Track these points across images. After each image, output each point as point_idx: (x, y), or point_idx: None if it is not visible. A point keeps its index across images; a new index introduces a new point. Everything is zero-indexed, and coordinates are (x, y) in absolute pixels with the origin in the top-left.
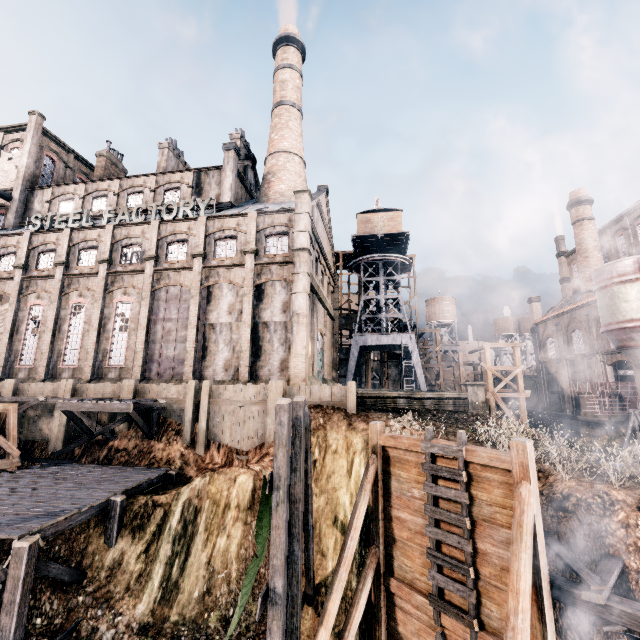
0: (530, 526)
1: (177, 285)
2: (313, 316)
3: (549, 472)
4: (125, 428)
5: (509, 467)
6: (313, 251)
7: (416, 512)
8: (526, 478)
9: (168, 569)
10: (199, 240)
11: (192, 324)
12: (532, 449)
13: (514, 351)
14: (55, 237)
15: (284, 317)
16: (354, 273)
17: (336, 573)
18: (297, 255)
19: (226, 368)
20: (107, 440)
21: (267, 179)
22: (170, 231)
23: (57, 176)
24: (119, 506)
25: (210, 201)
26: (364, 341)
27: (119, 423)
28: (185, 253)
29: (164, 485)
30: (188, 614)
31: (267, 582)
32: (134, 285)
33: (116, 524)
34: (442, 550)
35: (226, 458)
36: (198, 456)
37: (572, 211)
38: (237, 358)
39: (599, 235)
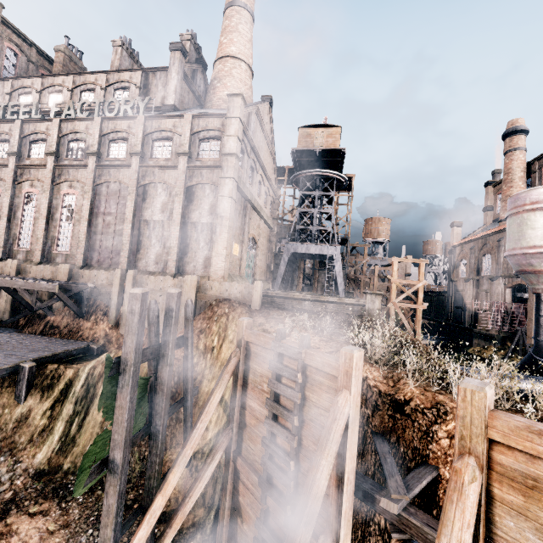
0: (338, 434)
1: (116, 182)
2: (244, 221)
3: (402, 378)
4: (61, 306)
5: (337, 374)
6: (248, 159)
7: (263, 404)
8: (348, 387)
9: (68, 426)
10: (137, 139)
11: (128, 219)
12: (361, 359)
13: (420, 267)
14: (8, 128)
15: (211, 219)
16: (295, 187)
17: (182, 449)
18: (225, 160)
19: (157, 261)
20: (47, 315)
21: (213, 85)
22: (111, 128)
23: (20, 70)
24: (27, 371)
25: (156, 103)
26: (295, 249)
27: (55, 301)
28: (125, 151)
29: (84, 356)
30: (79, 464)
31: (109, 453)
32: (78, 179)
33: (25, 386)
34: (277, 440)
35: (145, 338)
36: (121, 335)
37: (506, 141)
38: (167, 253)
39: (527, 166)
